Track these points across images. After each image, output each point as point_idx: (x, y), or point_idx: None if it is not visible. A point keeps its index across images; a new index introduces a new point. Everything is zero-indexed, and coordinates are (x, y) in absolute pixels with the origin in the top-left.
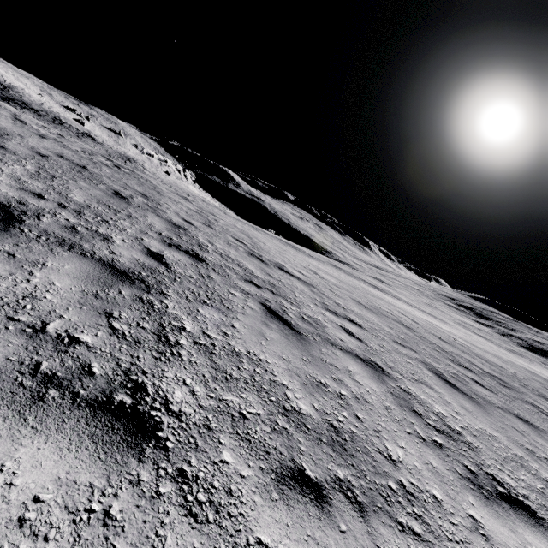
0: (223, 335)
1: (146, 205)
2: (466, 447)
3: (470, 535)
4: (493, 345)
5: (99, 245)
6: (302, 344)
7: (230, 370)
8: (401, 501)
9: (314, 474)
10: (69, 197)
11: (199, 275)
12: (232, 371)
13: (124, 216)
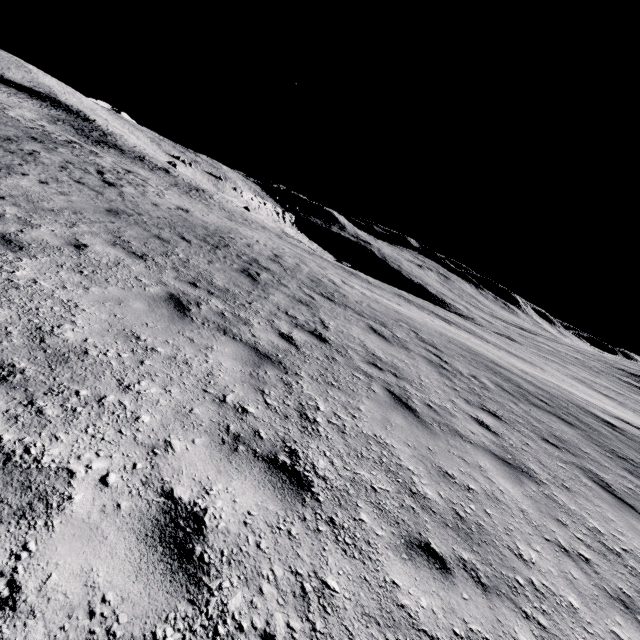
0: None
1: (12, 134)
2: None
3: None
4: (613, 403)
5: None
6: None
7: None
8: None
9: None
10: None
11: None
12: None
13: None
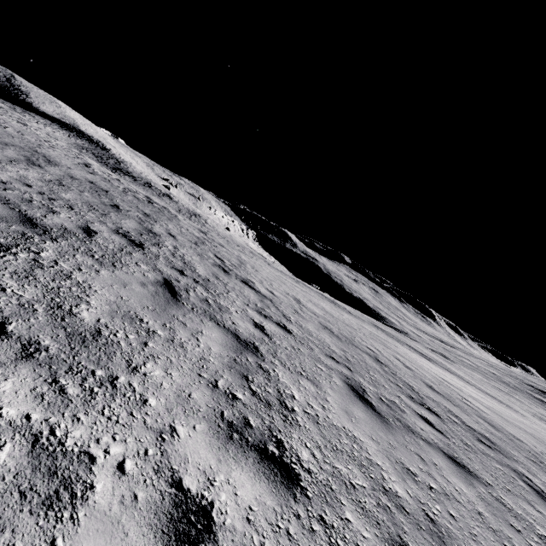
0: (76, 269)
1: (137, 217)
2: (279, 417)
3: (140, 428)
4: None
5: (39, 211)
6: (167, 304)
7: (42, 277)
8: (89, 379)
9: (14, 330)
10: (58, 193)
11: (118, 249)
12: (43, 278)
13: (98, 213)
